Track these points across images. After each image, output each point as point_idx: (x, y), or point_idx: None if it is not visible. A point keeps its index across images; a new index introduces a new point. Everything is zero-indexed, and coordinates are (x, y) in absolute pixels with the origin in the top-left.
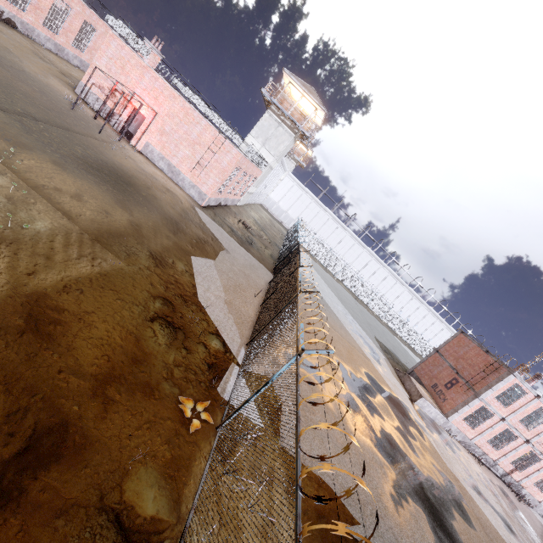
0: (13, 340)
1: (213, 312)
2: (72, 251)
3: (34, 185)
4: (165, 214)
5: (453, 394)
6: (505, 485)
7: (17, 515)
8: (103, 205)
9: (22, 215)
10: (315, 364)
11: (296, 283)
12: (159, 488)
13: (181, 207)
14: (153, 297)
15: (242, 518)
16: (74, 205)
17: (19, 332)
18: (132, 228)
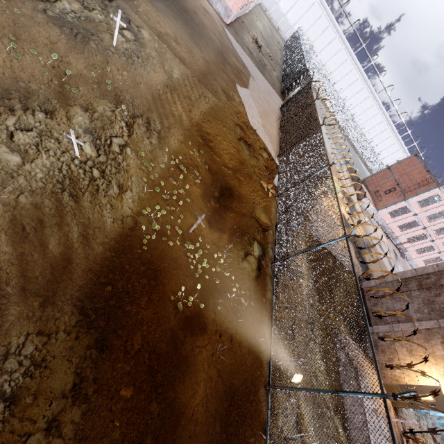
0: (204, 150)
1: (259, 134)
2: (195, 92)
3: (157, 33)
4: (213, 43)
5: (388, 197)
6: (396, 249)
7: (234, 213)
8: (187, 45)
9: (166, 65)
10: None
11: (316, 116)
12: (264, 214)
13: (218, 31)
14: (235, 124)
15: None
16: (179, 50)
17: (203, 146)
18: (207, 65)
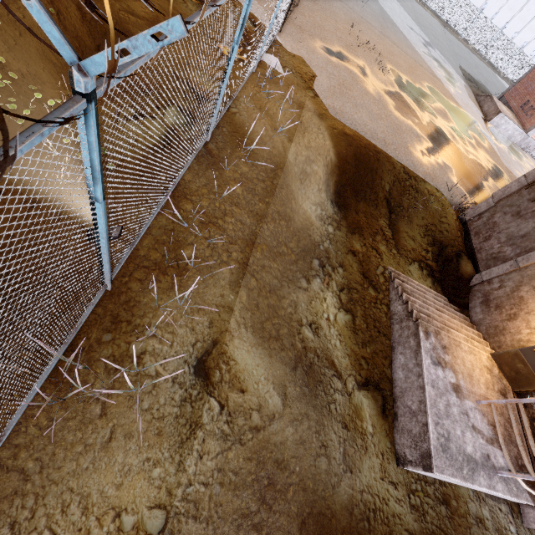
0: None
1: (240, 0)
2: None
3: None
4: None
5: None
6: None
7: None
8: None
9: None
10: (360, 64)
11: None
12: (212, 82)
13: None
14: None
15: (276, 113)
16: None
17: None
18: None
